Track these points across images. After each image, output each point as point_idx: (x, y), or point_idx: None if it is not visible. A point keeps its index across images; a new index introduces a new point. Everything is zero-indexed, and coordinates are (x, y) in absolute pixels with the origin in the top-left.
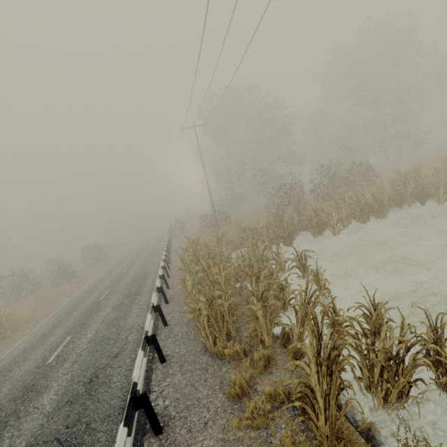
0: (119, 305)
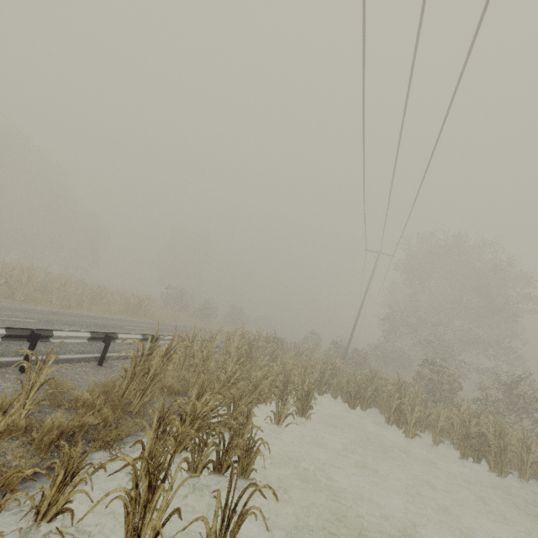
0: None
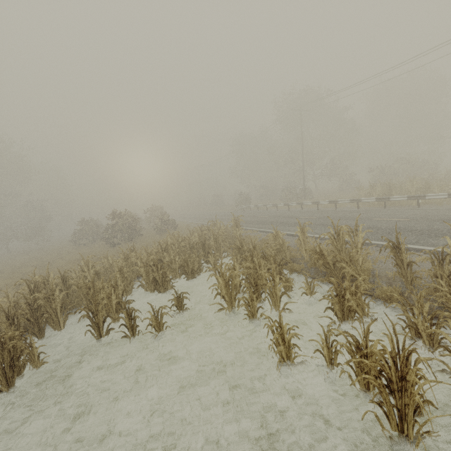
0: (366, 213)
